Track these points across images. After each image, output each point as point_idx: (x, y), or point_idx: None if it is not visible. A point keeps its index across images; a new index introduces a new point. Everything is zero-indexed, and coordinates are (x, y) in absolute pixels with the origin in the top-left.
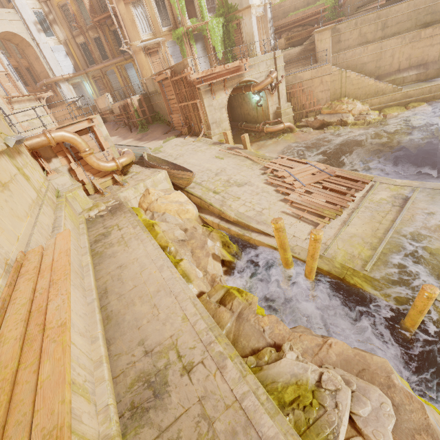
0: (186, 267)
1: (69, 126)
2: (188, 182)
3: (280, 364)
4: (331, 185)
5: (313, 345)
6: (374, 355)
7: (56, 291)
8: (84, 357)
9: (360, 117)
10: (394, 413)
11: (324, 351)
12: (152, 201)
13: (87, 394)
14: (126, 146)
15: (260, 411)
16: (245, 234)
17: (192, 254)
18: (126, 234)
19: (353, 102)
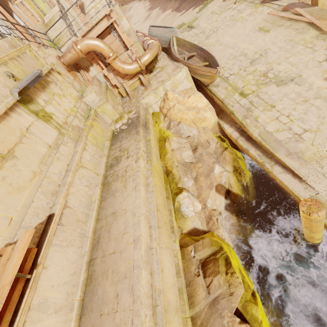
0: (184, 200)
1: (91, 29)
2: (210, 80)
3: None
4: None
5: None
6: None
7: None
8: None
9: None
10: None
11: None
12: (170, 107)
13: None
14: (158, 27)
15: None
16: (265, 164)
17: (196, 181)
18: (128, 168)
19: None
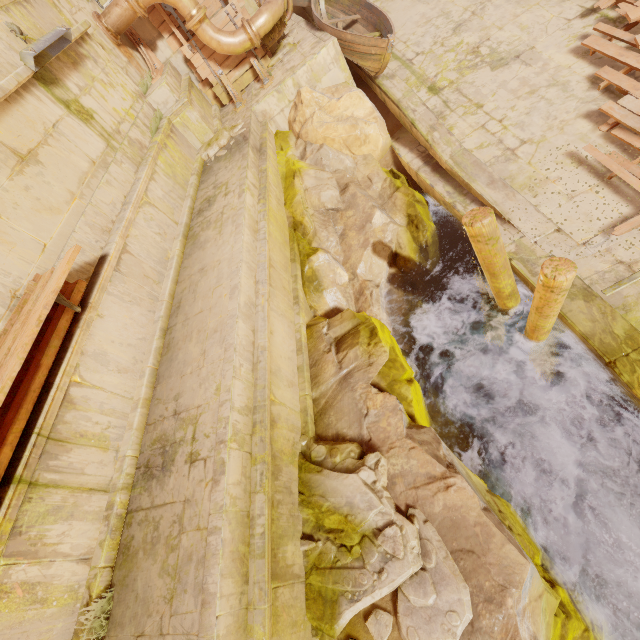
0: (320, 264)
1: None
2: (378, 65)
3: (344, 480)
4: None
5: (422, 472)
6: (511, 544)
7: (4, 371)
8: (116, 399)
9: None
10: (461, 633)
11: (430, 490)
12: (306, 119)
13: (106, 443)
14: None
15: (216, 559)
16: (456, 205)
17: (342, 239)
18: (227, 208)
19: None
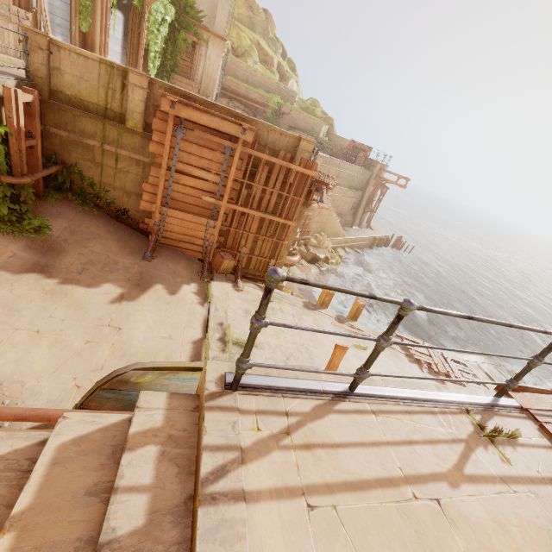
0: None
1: None
2: None
3: None
4: (466, 375)
5: None
6: None
7: None
8: None
9: (332, 256)
10: None
11: None
12: None
13: None
14: None
15: None
16: None
17: None
18: None
19: (328, 239)
